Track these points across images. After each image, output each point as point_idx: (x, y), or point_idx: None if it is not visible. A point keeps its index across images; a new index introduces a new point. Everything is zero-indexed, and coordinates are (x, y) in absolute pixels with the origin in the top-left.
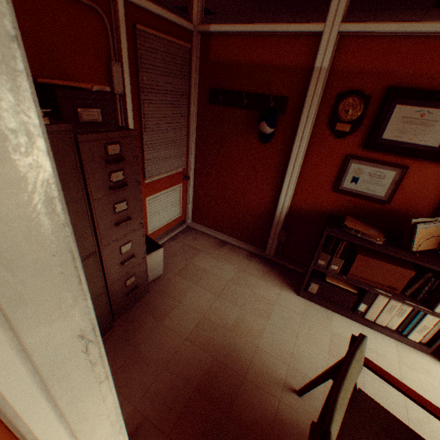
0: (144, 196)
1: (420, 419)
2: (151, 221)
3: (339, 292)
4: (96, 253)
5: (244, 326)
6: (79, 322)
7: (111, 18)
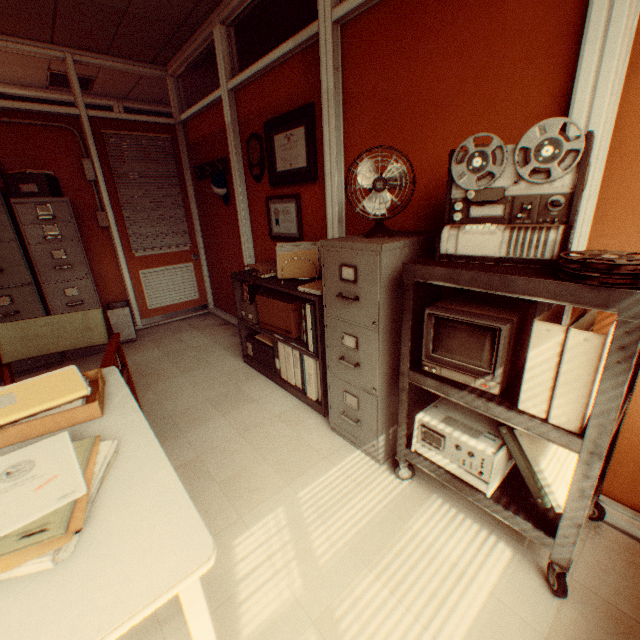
0: (137, 269)
1: (228, 450)
2: (152, 296)
3: (262, 348)
4: (34, 285)
5: (158, 374)
6: None
7: (83, 131)
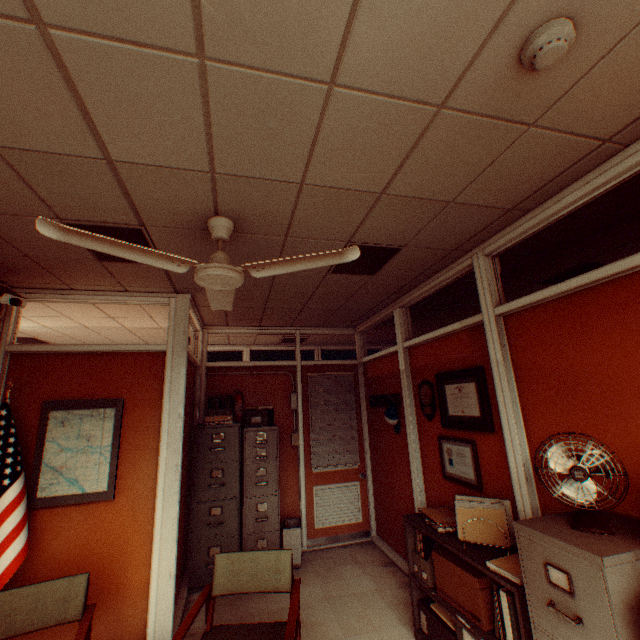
0: (312, 484)
1: None
2: (319, 513)
3: (439, 627)
4: (238, 497)
5: (319, 627)
6: (178, 459)
7: (295, 374)
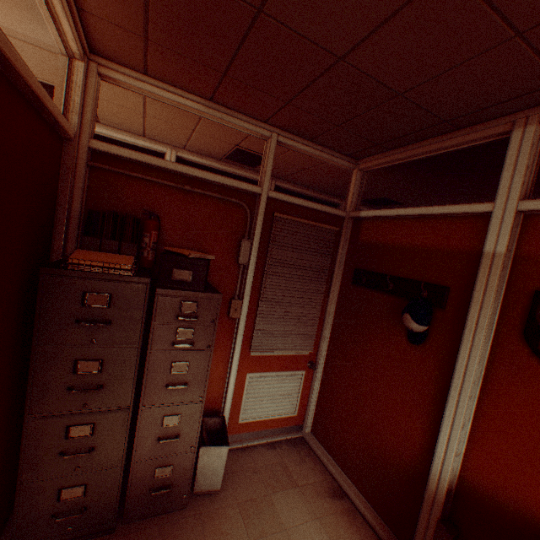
0: (245, 370)
1: None
2: (247, 406)
3: None
4: (130, 408)
5: None
6: None
7: (254, 209)
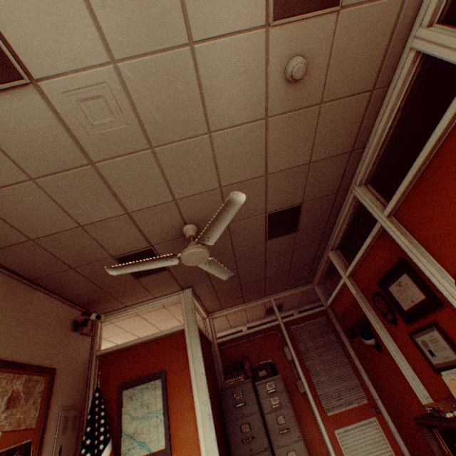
0: (331, 428)
1: None
2: None
3: None
4: (269, 448)
5: None
6: (208, 409)
7: (281, 331)
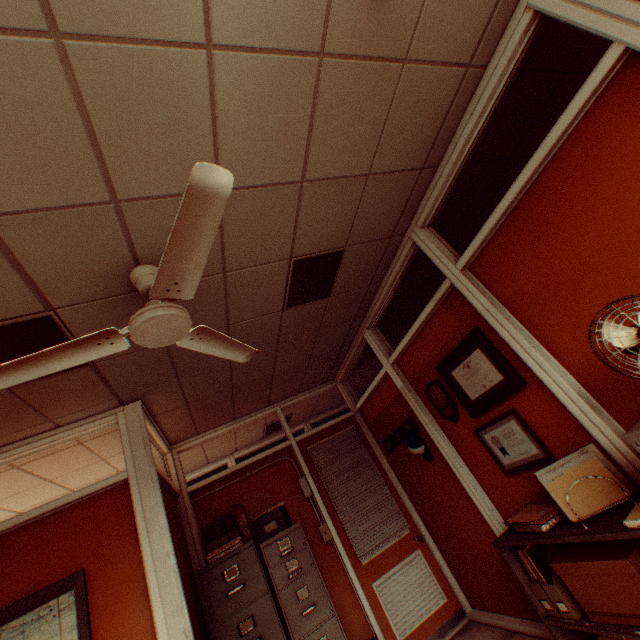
0: (368, 582)
1: None
2: (395, 618)
3: None
4: None
5: None
6: (184, 621)
7: (294, 455)
